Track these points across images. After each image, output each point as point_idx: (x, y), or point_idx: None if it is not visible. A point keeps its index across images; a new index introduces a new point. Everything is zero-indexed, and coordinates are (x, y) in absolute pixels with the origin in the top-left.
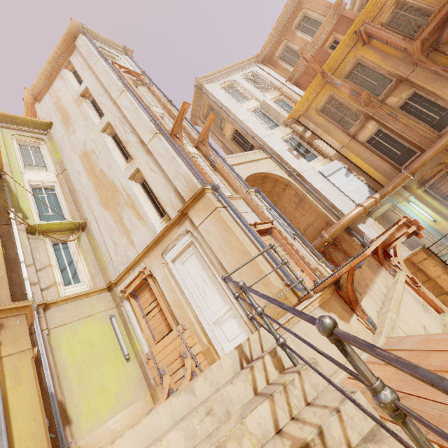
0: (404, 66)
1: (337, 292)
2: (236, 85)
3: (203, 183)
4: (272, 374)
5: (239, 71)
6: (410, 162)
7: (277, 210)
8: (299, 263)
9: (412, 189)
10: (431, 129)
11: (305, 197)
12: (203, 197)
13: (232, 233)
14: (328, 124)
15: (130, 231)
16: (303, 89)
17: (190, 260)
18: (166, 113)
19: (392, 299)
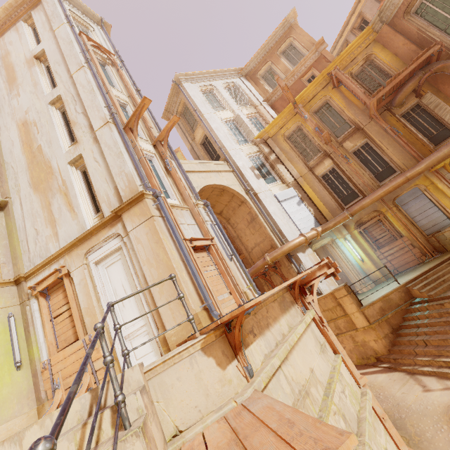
0: (363, 117)
1: (225, 335)
2: (216, 92)
3: (146, 186)
4: (106, 433)
5: (221, 78)
6: (353, 203)
7: (221, 227)
8: (229, 285)
9: (350, 228)
10: (374, 179)
11: (257, 217)
12: (141, 202)
13: (162, 246)
14: (292, 152)
15: (57, 221)
16: (277, 113)
17: (115, 266)
18: (130, 102)
19: (286, 342)
